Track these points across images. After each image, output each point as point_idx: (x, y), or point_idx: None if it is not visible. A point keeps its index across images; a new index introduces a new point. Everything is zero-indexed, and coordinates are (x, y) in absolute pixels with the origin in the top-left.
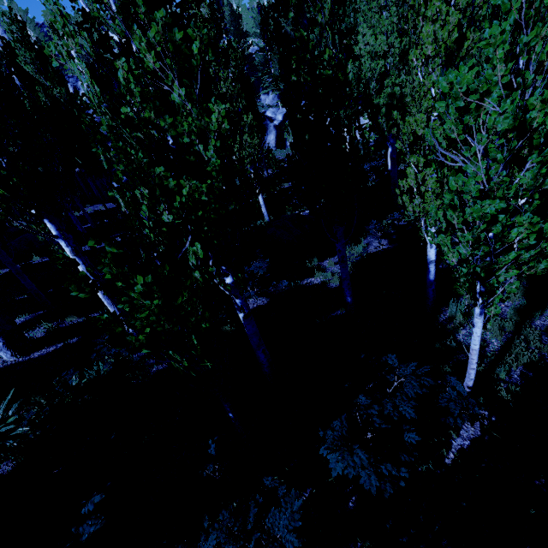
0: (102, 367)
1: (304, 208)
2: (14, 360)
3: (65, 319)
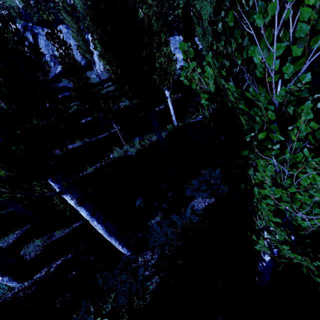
0: (112, 295)
1: (199, 114)
2: (20, 285)
3: (53, 232)
